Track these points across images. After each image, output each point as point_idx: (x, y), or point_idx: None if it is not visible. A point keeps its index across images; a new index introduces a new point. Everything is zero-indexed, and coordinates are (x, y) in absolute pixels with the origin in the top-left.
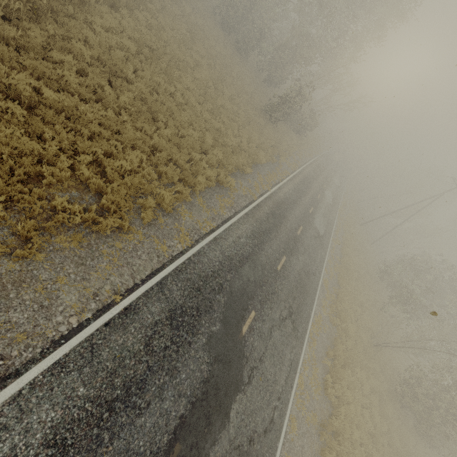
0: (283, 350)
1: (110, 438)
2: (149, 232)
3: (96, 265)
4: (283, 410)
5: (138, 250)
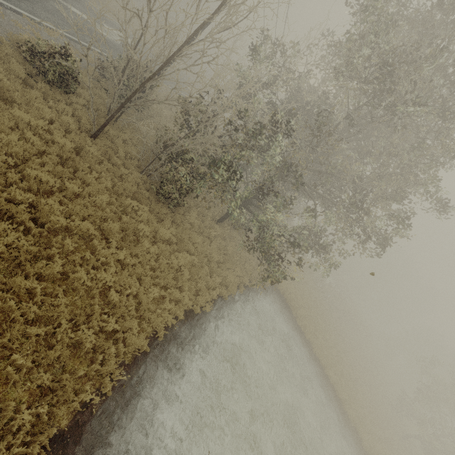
0: None
1: None
2: None
3: None
4: None
5: None
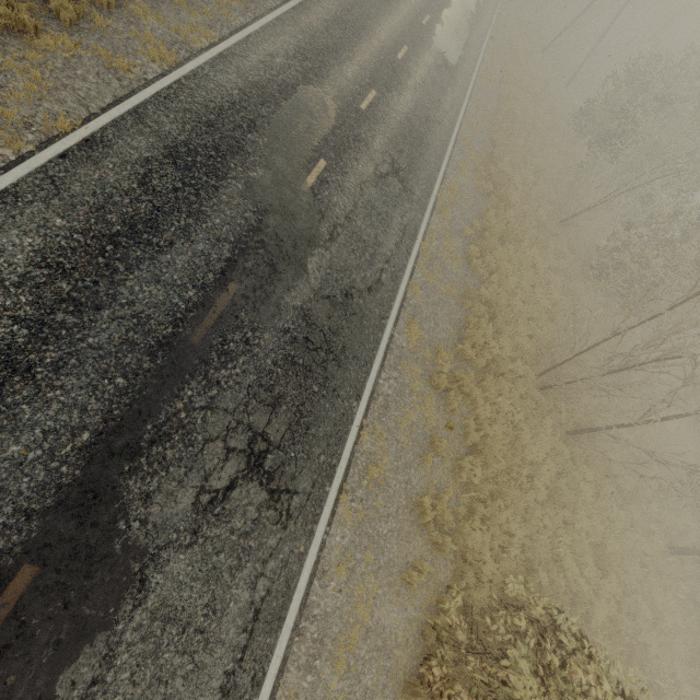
0: (388, 212)
1: (127, 269)
2: (85, 42)
3: (7, 85)
4: (397, 275)
5: (75, 68)
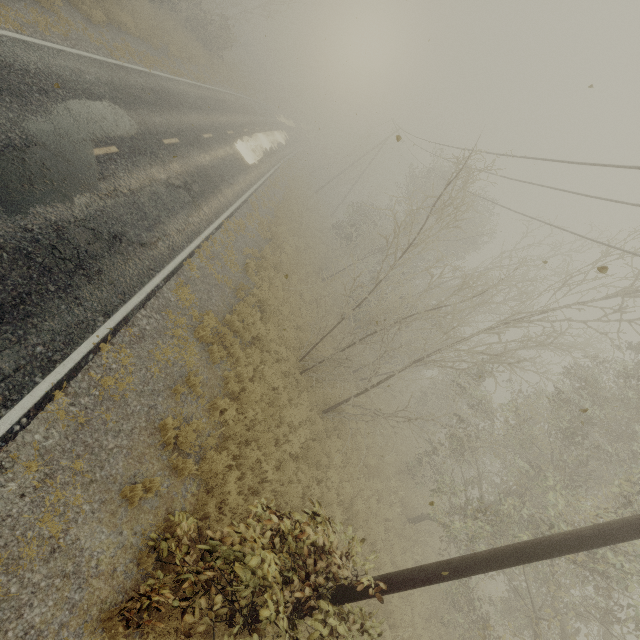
0: (175, 208)
1: None
2: None
3: None
4: (175, 249)
5: None
